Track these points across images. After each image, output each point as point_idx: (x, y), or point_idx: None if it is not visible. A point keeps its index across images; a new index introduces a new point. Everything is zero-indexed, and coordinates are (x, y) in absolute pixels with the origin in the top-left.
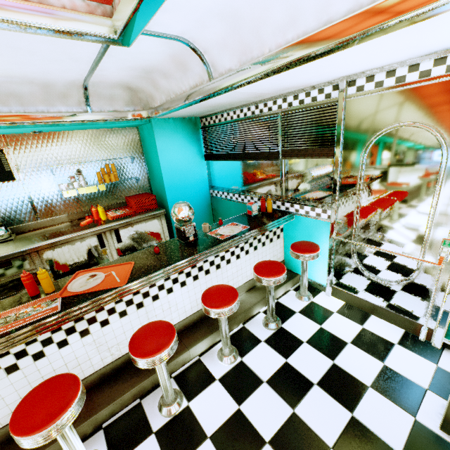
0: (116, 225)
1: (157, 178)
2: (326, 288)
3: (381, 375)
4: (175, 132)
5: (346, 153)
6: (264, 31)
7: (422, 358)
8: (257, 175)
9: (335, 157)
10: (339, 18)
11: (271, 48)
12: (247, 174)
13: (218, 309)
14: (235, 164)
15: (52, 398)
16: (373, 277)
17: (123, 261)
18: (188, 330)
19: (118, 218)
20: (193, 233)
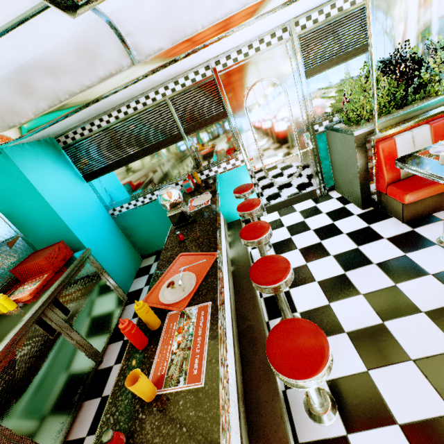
0: (51, 294)
1: (44, 225)
2: (263, 212)
3: (330, 216)
4: (39, 159)
5: (234, 111)
6: (196, 11)
7: (328, 200)
8: (164, 164)
9: (229, 116)
10: (253, 2)
11: (204, 25)
12: (151, 169)
13: (268, 232)
14: (132, 166)
15: (298, 336)
16: (284, 181)
17: (168, 264)
18: (236, 293)
19: (38, 290)
20: (189, 211)
